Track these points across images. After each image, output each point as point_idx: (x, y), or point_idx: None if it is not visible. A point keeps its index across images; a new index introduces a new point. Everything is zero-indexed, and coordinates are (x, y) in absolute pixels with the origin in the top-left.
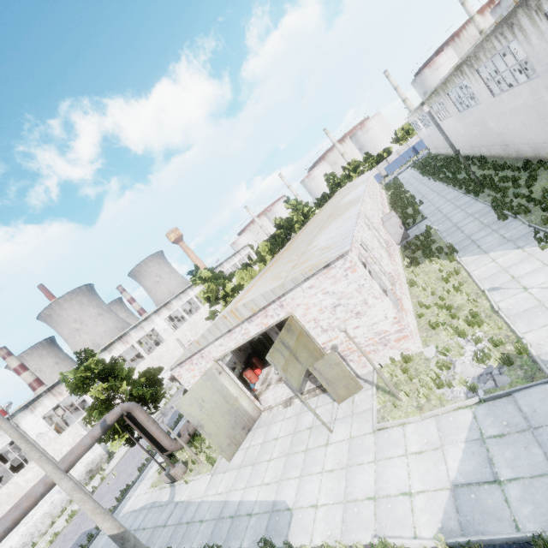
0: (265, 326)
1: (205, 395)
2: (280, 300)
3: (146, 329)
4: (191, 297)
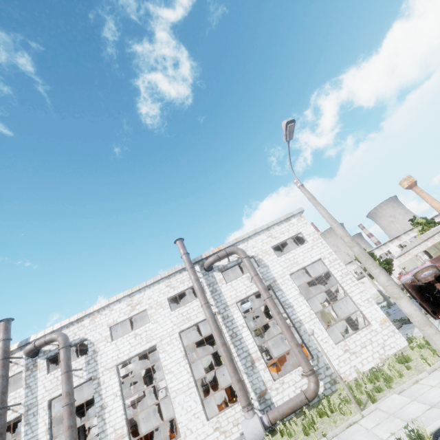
0: (434, 243)
1: (409, 266)
2: (438, 234)
3: (384, 250)
4: (417, 234)
